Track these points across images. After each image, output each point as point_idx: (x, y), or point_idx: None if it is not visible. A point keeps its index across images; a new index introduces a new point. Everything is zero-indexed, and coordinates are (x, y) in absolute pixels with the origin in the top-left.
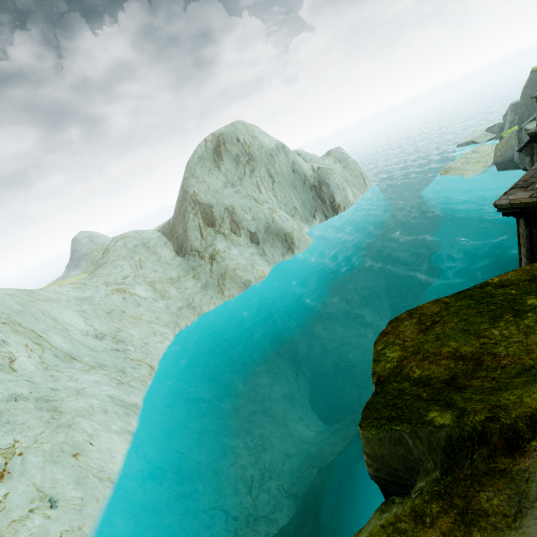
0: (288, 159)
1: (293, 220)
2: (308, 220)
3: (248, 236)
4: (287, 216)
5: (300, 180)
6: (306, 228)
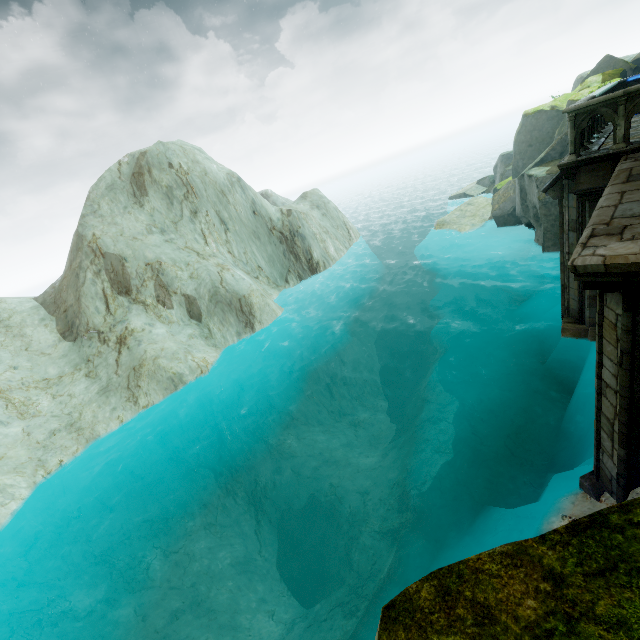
0: (247, 198)
1: (255, 282)
2: (277, 282)
3: (185, 306)
4: (246, 277)
5: (266, 229)
6: (275, 293)
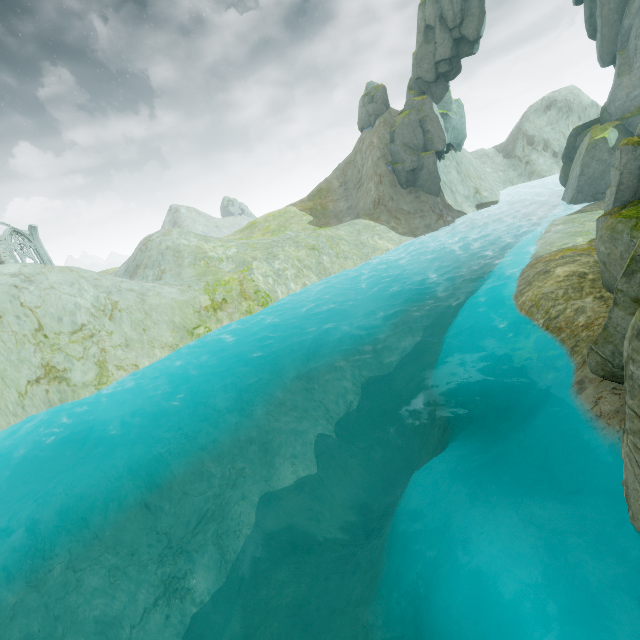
0: (597, 111)
1: None
2: None
3: (552, 154)
4: None
5: None
6: None
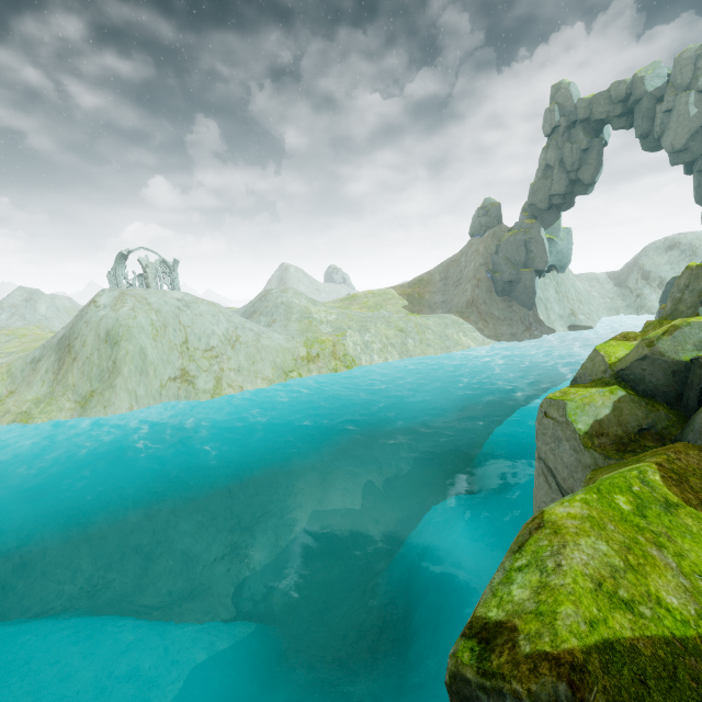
0: None
1: None
2: None
3: None
4: None
5: None
6: None
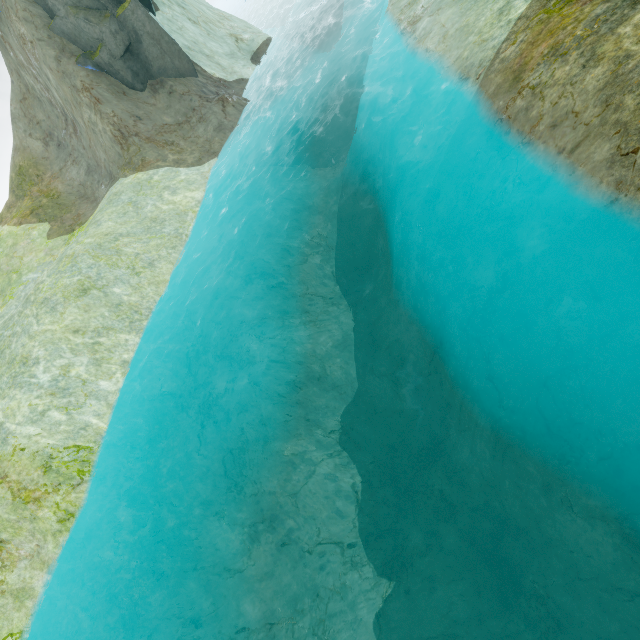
0: None
1: None
2: None
3: None
4: None
5: None
6: None
